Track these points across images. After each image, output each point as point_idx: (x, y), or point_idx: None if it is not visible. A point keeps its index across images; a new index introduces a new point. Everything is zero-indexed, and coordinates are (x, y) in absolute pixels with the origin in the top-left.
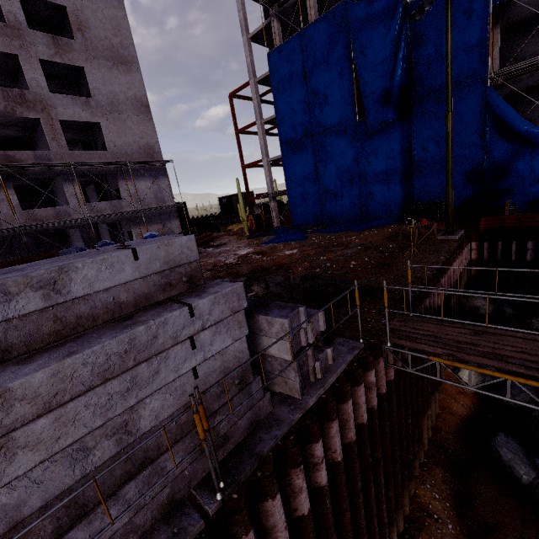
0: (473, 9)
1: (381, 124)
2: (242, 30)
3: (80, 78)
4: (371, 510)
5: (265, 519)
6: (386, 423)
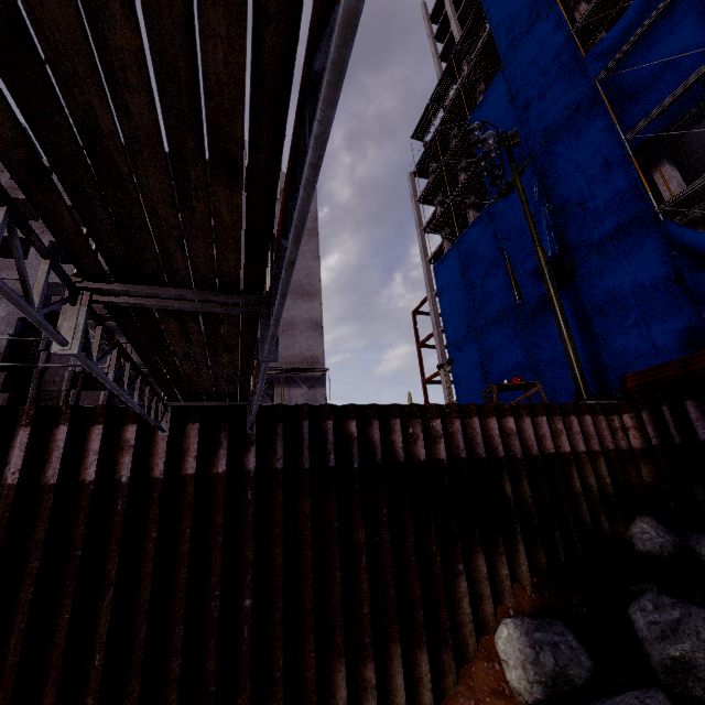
0: (610, 161)
1: (540, 298)
2: (422, 257)
3: None
4: (51, 663)
5: None
6: (149, 531)
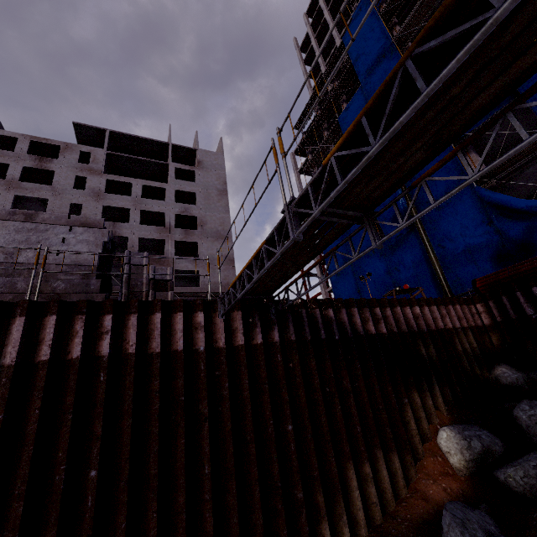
0: None
1: (398, 237)
2: None
3: (197, 250)
4: (177, 473)
5: (42, 332)
6: (223, 383)
